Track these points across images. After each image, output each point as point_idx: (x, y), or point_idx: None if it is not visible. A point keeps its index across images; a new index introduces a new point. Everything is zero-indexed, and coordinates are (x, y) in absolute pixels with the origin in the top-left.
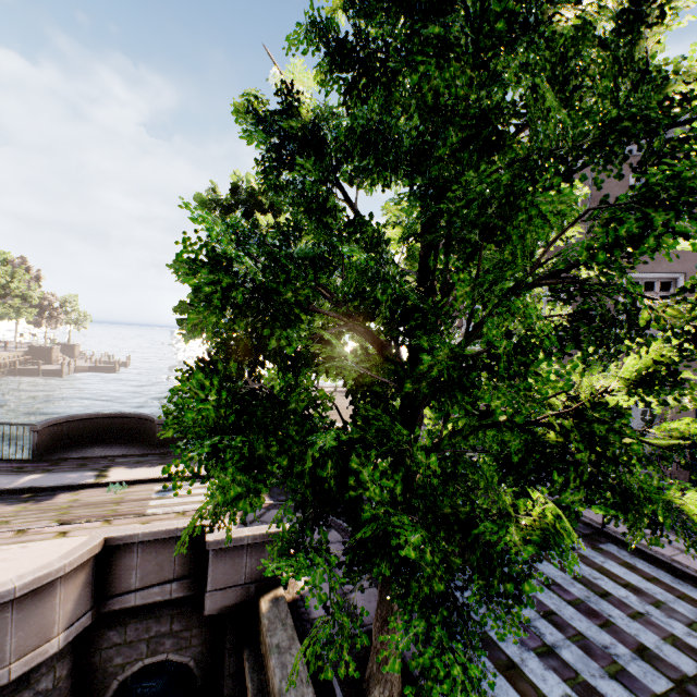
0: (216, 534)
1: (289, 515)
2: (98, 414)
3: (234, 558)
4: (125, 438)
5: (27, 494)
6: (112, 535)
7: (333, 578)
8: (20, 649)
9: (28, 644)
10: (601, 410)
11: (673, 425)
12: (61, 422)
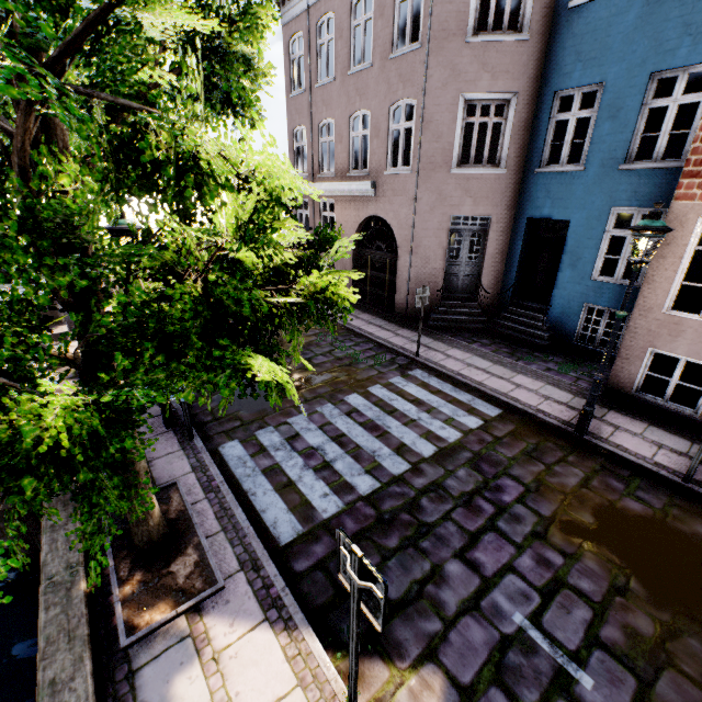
0: None
1: None
2: None
3: None
4: None
5: None
6: None
7: None
8: None
9: None
10: (219, 272)
11: (311, 279)
12: None
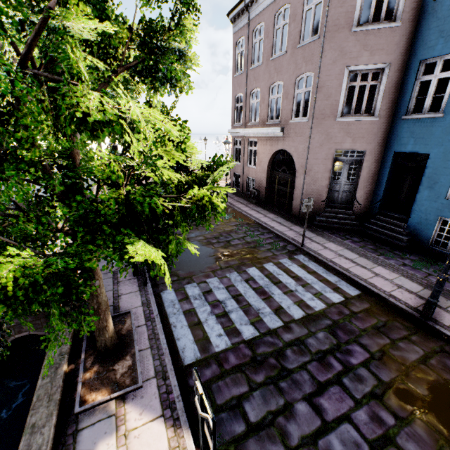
0: None
1: None
2: None
3: None
4: None
5: None
6: None
7: (116, 288)
8: None
9: None
10: (132, 184)
11: (195, 191)
12: None
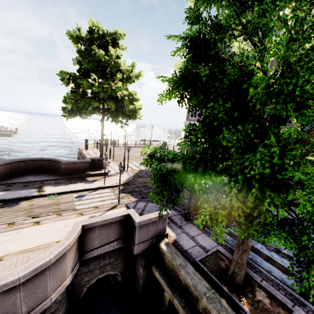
0: (138, 218)
1: (148, 204)
2: (26, 158)
3: (147, 228)
4: (43, 171)
5: (1, 203)
6: (85, 223)
7: (184, 231)
8: (53, 287)
9: (57, 284)
10: None
11: None
12: (6, 163)
